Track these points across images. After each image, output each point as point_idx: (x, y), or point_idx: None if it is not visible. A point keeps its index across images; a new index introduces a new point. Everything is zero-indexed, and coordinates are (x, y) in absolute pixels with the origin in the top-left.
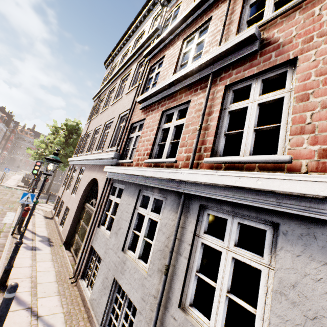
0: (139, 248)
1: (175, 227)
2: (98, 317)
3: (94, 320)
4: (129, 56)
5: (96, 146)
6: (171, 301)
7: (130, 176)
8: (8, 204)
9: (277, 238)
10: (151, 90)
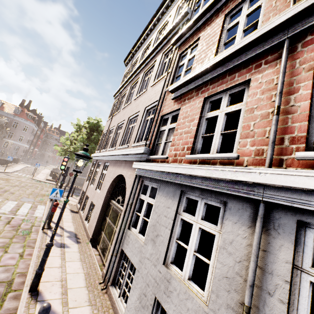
0: (189, 266)
1: (254, 250)
2: None
3: None
4: (153, 48)
5: (120, 142)
6: None
7: (167, 174)
8: (39, 197)
9: None
10: (188, 75)
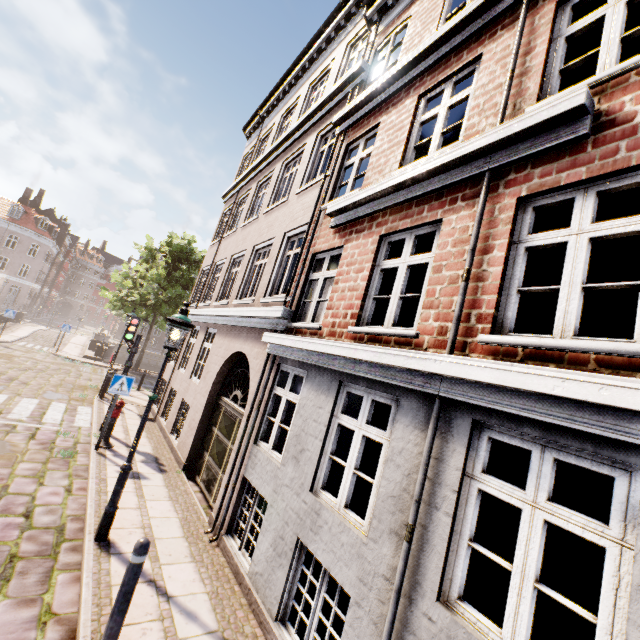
0: (346, 489)
1: (424, 458)
2: (270, 604)
3: (263, 610)
4: (300, 121)
5: (237, 291)
6: (421, 589)
7: (319, 355)
8: (77, 391)
9: (638, 493)
10: (356, 193)
